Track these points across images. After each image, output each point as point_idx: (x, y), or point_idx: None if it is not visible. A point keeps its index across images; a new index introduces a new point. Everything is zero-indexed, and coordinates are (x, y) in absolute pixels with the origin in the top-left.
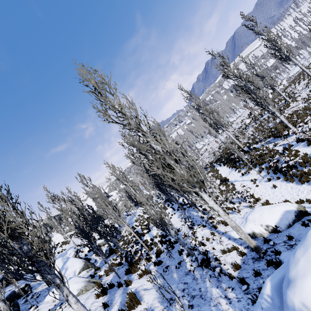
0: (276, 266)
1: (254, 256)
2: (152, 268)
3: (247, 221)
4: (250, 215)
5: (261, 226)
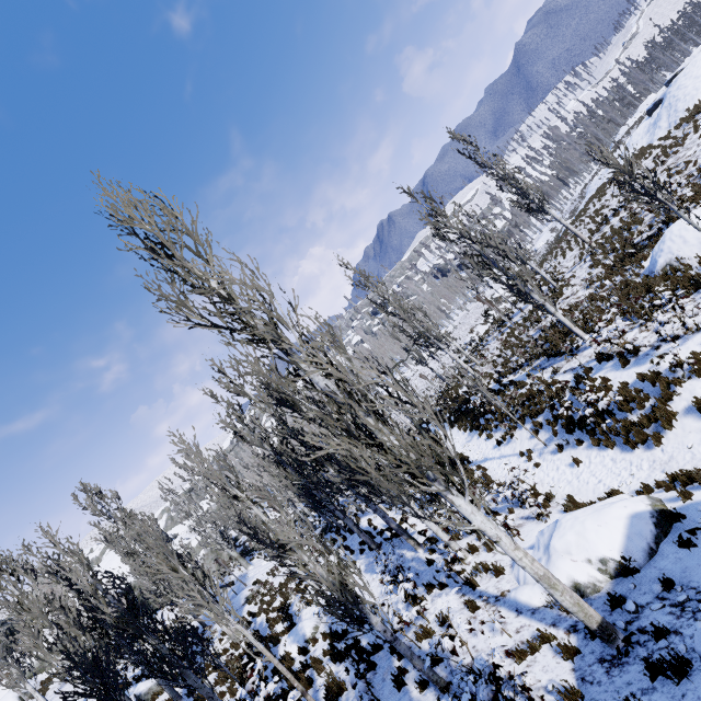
0: (676, 673)
1: (603, 652)
2: None
3: (550, 556)
4: (556, 538)
5: (589, 563)
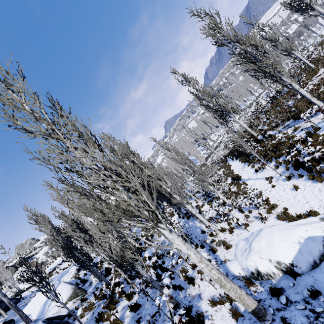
0: None
1: (255, 322)
2: (127, 315)
3: (250, 250)
4: (255, 242)
5: (270, 261)
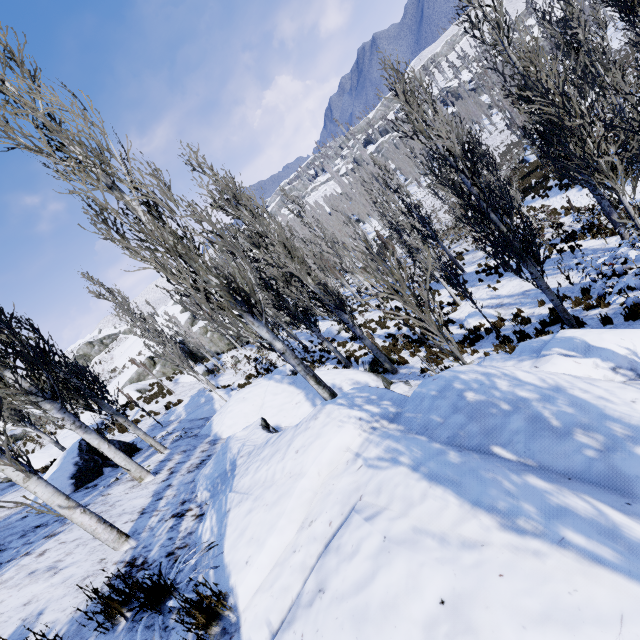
0: None
1: None
2: None
3: None
4: None
5: None
